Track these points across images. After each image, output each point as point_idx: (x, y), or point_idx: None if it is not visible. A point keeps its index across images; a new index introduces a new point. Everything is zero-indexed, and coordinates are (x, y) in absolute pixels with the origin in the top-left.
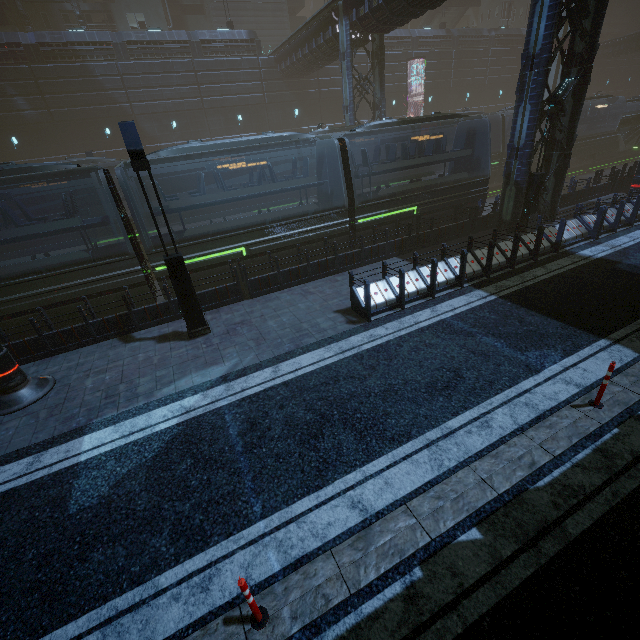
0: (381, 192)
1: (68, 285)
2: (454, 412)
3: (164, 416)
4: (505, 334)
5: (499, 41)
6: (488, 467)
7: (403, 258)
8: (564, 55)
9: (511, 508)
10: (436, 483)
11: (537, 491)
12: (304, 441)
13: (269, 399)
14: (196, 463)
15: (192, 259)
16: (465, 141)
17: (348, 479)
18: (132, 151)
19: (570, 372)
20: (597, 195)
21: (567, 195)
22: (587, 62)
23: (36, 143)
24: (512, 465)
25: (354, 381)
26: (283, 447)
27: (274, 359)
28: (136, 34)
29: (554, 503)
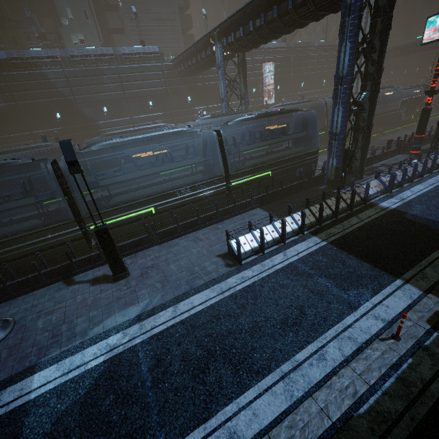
0: (247, 163)
1: (26, 244)
2: (300, 346)
3: (94, 354)
4: (333, 275)
5: (321, 49)
6: (325, 397)
7: (263, 209)
8: (362, 74)
9: (342, 434)
10: (289, 412)
11: (359, 418)
12: (195, 375)
13: (170, 336)
14: (117, 398)
15: (116, 218)
16: (301, 126)
17: (227, 411)
18: (69, 161)
19: (378, 308)
20: (389, 156)
21: (370, 158)
22: (377, 79)
23: (7, 125)
24: (341, 395)
25: (231, 319)
26: (180, 381)
27: (174, 299)
28: (77, 50)
29: (371, 429)
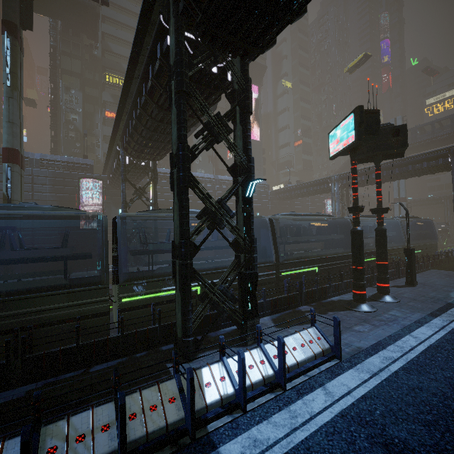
0: (410, 242)
1: (340, 262)
2: None
3: None
4: None
5: None
6: None
7: (438, 269)
8: None
9: None
10: None
11: None
12: None
13: None
14: None
15: (369, 259)
16: (426, 227)
17: None
18: (406, 211)
19: None
20: None
21: None
22: None
23: None
24: None
25: None
26: None
27: None
28: (223, 177)
29: None
